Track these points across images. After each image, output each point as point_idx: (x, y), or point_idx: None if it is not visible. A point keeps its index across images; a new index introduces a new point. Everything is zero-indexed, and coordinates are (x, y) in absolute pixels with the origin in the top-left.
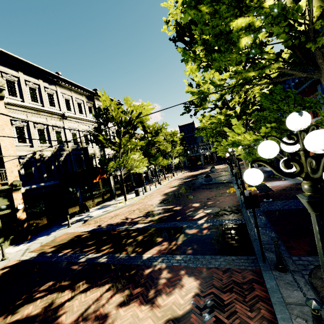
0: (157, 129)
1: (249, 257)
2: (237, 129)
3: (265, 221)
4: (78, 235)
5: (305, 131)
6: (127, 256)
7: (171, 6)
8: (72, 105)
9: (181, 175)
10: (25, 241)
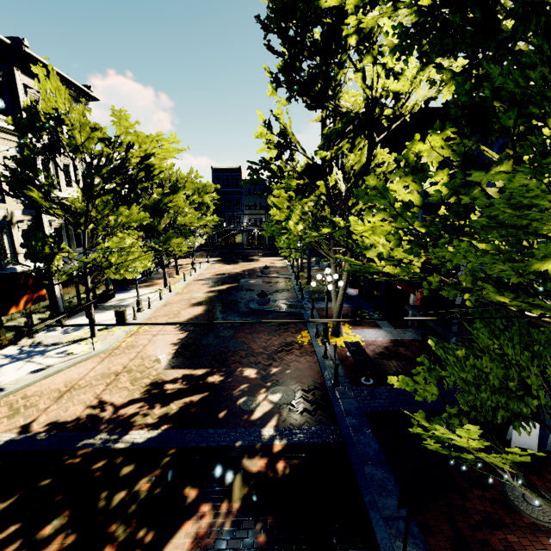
0: (177, 180)
1: None
2: (464, 433)
3: (375, 444)
4: None
5: None
6: None
7: None
8: None
9: (208, 270)
10: None
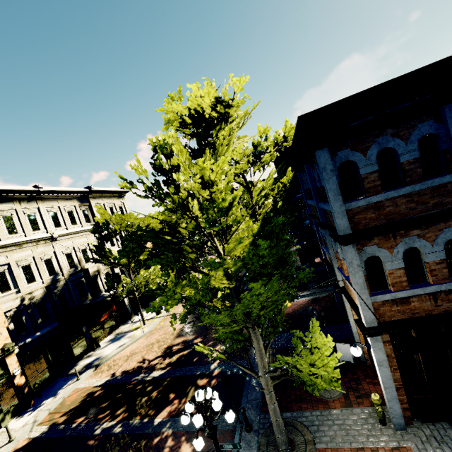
0: (177, 220)
1: (236, 415)
2: (200, 348)
3: None
4: (90, 393)
5: (199, 405)
6: (141, 422)
7: (169, 111)
8: (61, 217)
9: None
10: (28, 408)
